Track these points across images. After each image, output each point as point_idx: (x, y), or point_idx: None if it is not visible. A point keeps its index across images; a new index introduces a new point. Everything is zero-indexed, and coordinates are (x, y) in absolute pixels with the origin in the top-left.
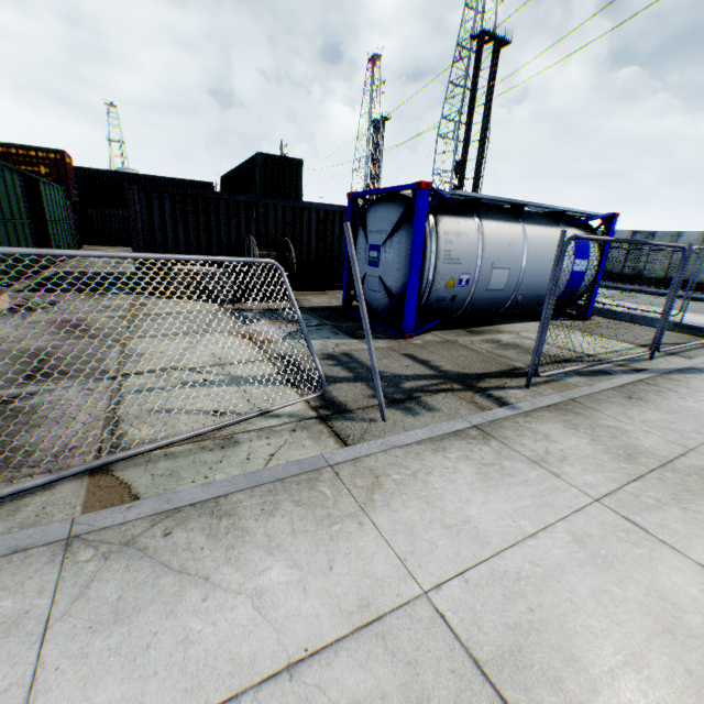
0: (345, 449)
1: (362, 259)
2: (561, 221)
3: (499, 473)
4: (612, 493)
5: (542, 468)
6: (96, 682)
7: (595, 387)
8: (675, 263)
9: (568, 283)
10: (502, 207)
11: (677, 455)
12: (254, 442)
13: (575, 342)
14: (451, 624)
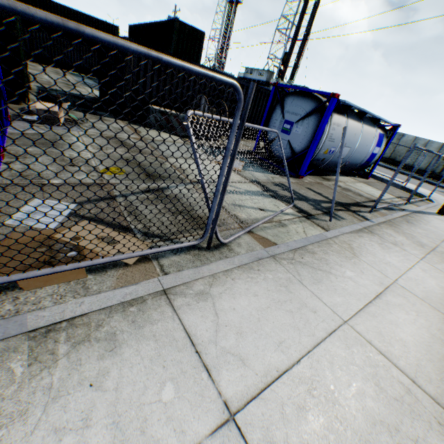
0: (328, 232)
1: (276, 127)
2: (375, 124)
3: (386, 247)
4: (423, 257)
5: (398, 247)
6: (332, 297)
7: (393, 216)
8: (397, 151)
9: (368, 159)
10: (354, 111)
11: (434, 247)
12: (292, 225)
13: (371, 191)
14: (407, 289)
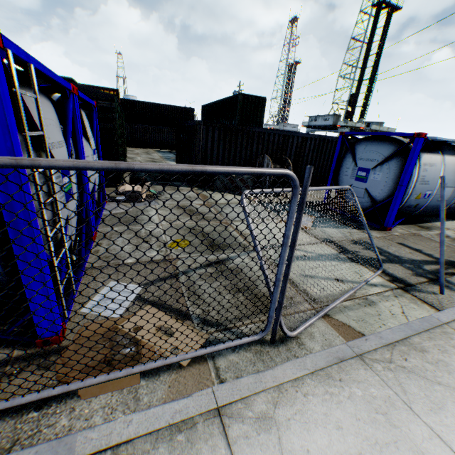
0: (440, 312)
1: (348, 175)
2: None
3: None
4: None
5: None
6: None
7: None
8: None
9: None
10: (450, 144)
11: None
12: (383, 303)
13: None
14: None
